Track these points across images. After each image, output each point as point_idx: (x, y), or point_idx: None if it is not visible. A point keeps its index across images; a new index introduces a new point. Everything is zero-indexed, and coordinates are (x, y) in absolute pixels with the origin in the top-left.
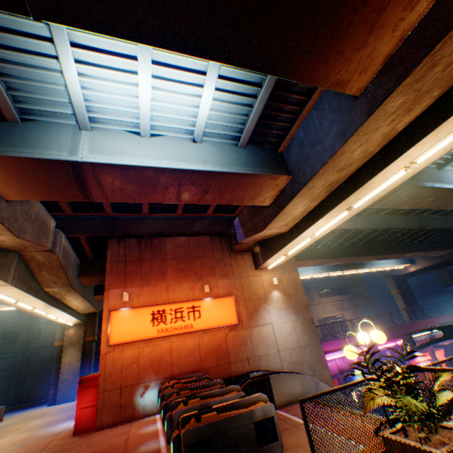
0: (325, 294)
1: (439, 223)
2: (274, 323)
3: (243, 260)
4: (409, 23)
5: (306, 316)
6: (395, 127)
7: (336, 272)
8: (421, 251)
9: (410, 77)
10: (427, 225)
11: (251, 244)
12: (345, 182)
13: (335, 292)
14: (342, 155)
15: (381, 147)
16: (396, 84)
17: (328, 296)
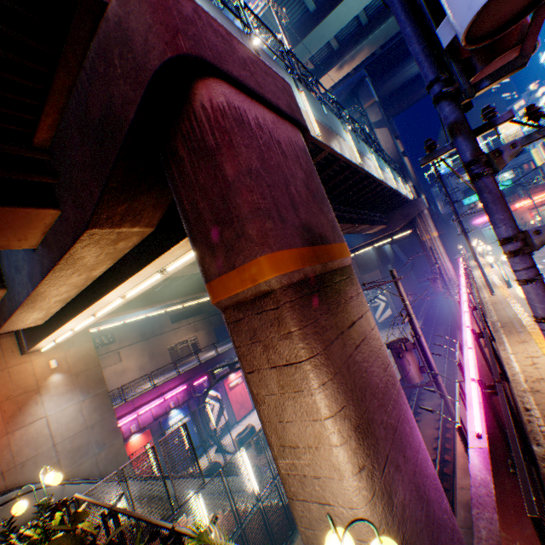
0: (180, 318)
1: None
2: (52, 414)
3: (1, 347)
4: (47, 219)
5: (100, 391)
6: (91, 274)
7: (175, 306)
8: None
9: (63, 264)
10: None
11: None
12: (77, 298)
13: (191, 314)
14: (46, 292)
15: (94, 281)
16: (53, 266)
17: (182, 321)
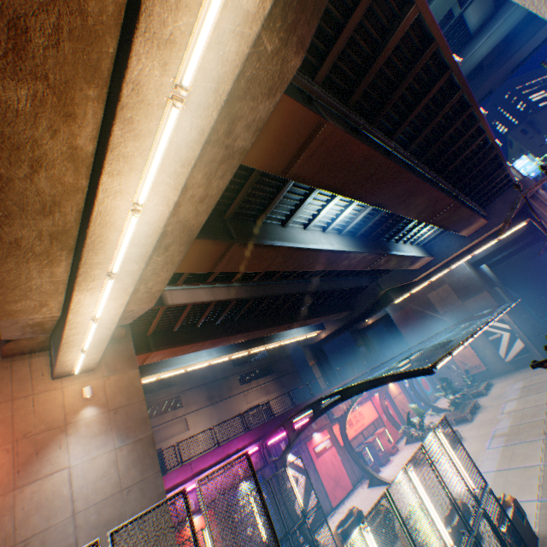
0: (249, 378)
1: (330, 285)
2: (77, 465)
3: (30, 367)
4: None
5: (142, 436)
6: (76, 143)
7: (241, 352)
8: (321, 316)
9: None
10: (318, 288)
11: (44, 338)
12: (80, 234)
13: (261, 374)
14: (14, 184)
15: (91, 178)
16: None
17: (251, 381)
